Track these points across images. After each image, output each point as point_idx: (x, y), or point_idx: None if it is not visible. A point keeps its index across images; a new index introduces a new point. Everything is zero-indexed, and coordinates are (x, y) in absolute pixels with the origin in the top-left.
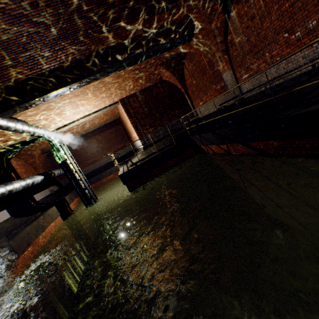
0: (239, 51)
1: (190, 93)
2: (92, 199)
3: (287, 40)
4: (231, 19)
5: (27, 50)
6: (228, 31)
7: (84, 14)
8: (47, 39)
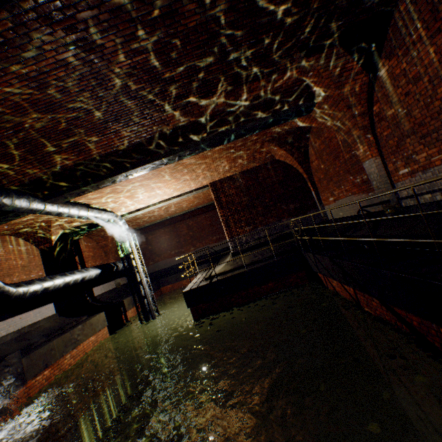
0: (393, 130)
1: (315, 181)
2: (151, 313)
3: None
4: (378, 81)
5: (69, 136)
6: (374, 98)
7: (133, 95)
8: (92, 124)
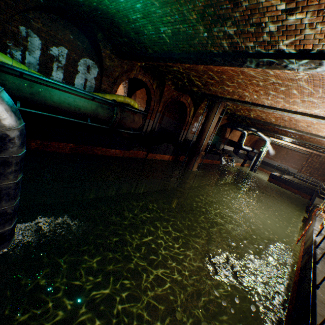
0: None
1: None
2: (254, 170)
3: None
4: None
5: None
6: None
7: None
8: None
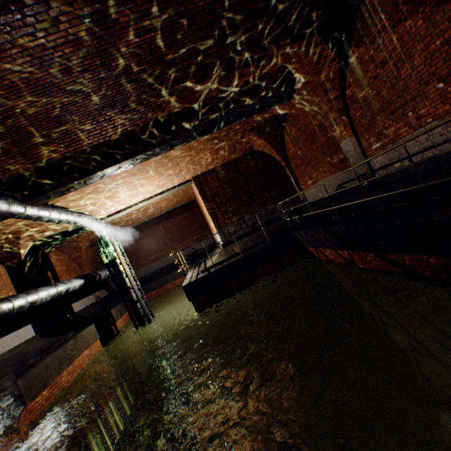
0: (365, 110)
1: (293, 167)
2: (146, 317)
3: (443, 92)
4: (349, 67)
5: (61, 124)
6: (346, 83)
7: (134, 77)
8: (87, 110)
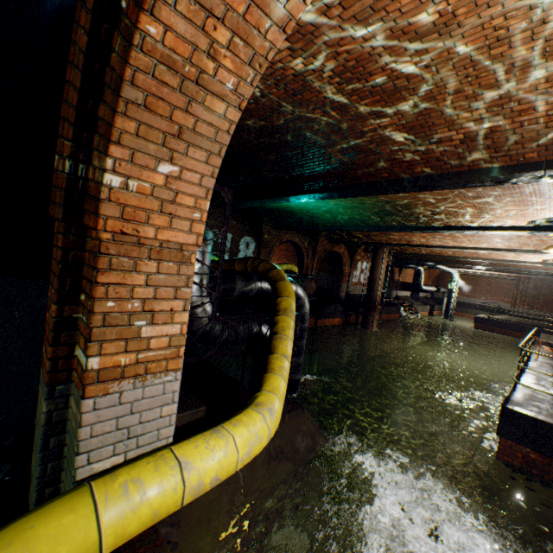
0: None
1: None
2: (449, 317)
3: None
4: None
5: None
6: None
7: None
8: None
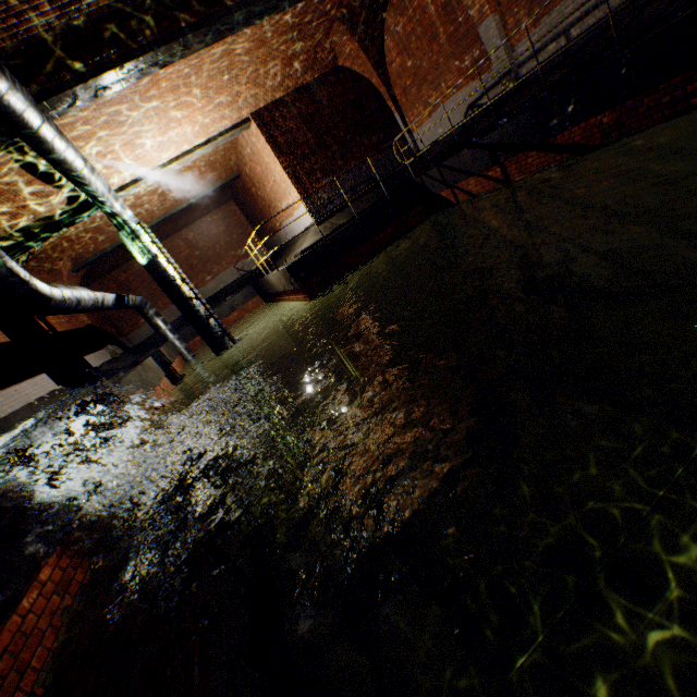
0: None
1: (398, 95)
2: (226, 339)
3: None
4: None
5: None
6: None
7: None
8: None
